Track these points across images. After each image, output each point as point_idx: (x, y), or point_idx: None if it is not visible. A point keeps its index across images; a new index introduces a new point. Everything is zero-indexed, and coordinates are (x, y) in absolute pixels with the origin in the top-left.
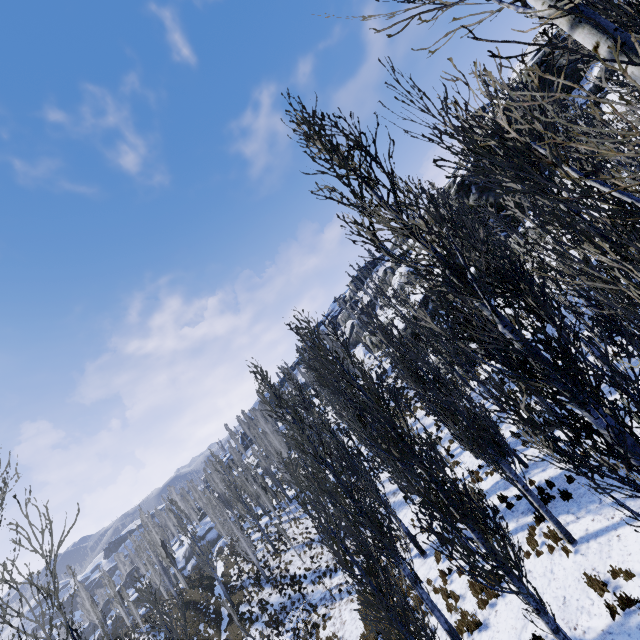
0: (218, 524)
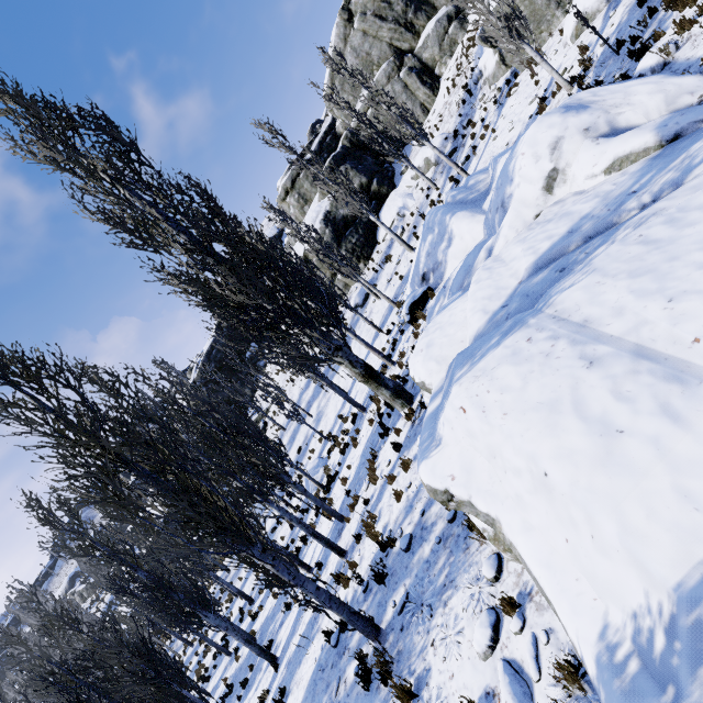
0: None
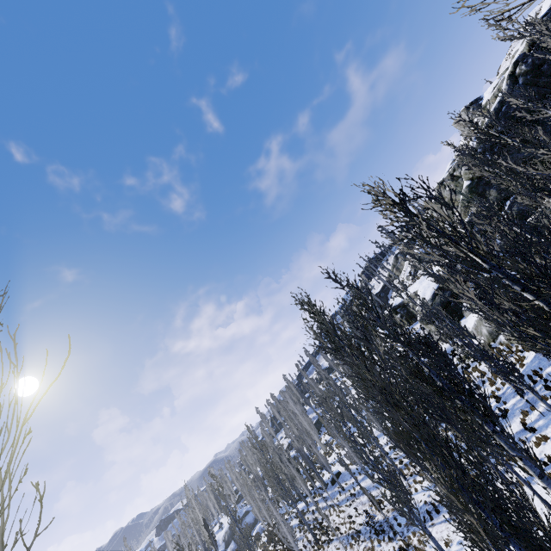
0: (254, 507)
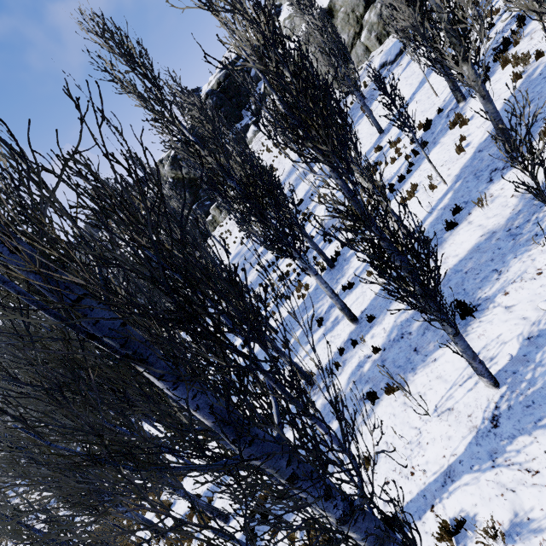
0: None
